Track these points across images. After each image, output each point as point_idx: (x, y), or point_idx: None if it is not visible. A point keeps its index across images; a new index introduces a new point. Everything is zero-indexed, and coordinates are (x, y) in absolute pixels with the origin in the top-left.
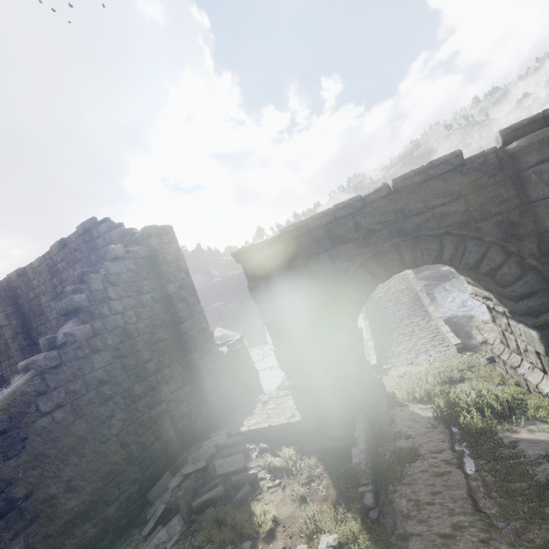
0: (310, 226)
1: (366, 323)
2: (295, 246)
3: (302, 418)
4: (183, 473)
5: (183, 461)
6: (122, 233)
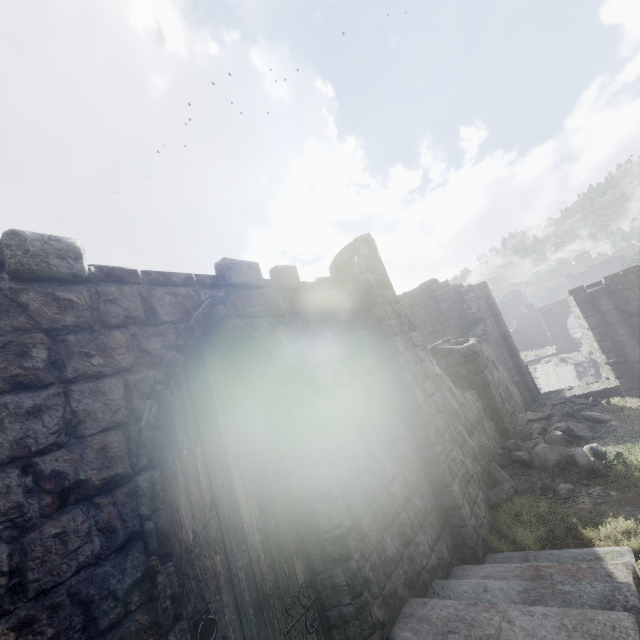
0: (624, 274)
1: None
2: (613, 285)
3: (620, 382)
4: (552, 404)
5: (540, 405)
6: (456, 287)
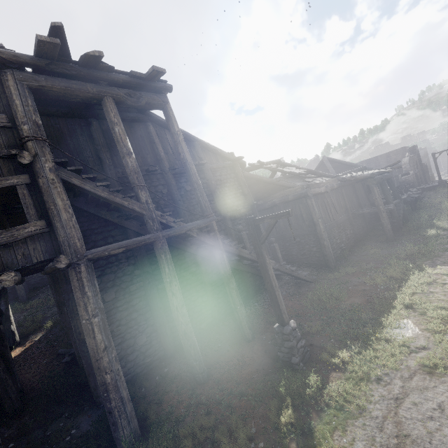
0: None
1: None
2: None
3: None
4: None
5: None
6: None
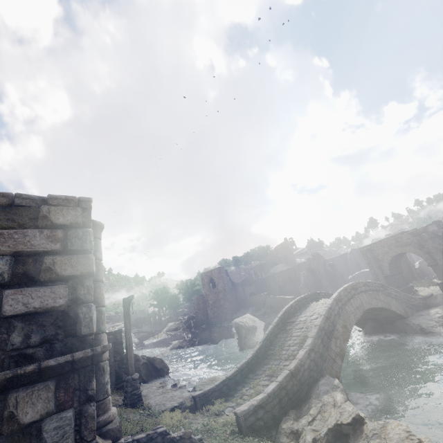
0: None
1: (255, 348)
2: None
3: None
4: None
5: None
6: None
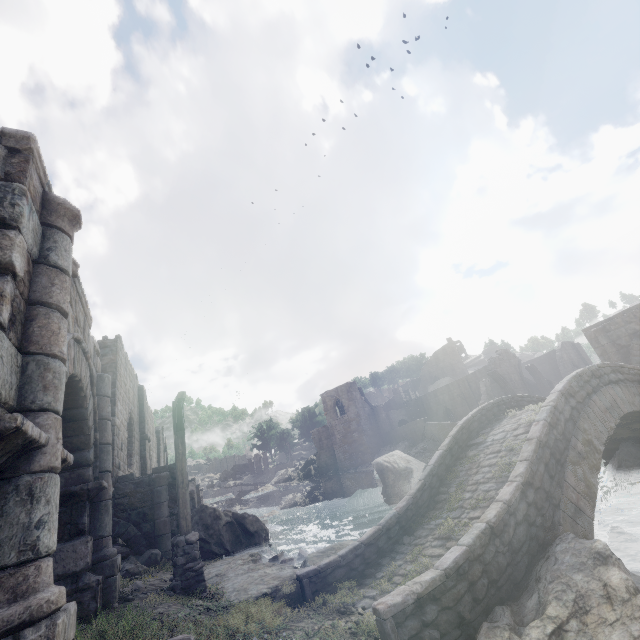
0: None
1: (411, 491)
2: None
3: None
4: None
5: None
6: None
